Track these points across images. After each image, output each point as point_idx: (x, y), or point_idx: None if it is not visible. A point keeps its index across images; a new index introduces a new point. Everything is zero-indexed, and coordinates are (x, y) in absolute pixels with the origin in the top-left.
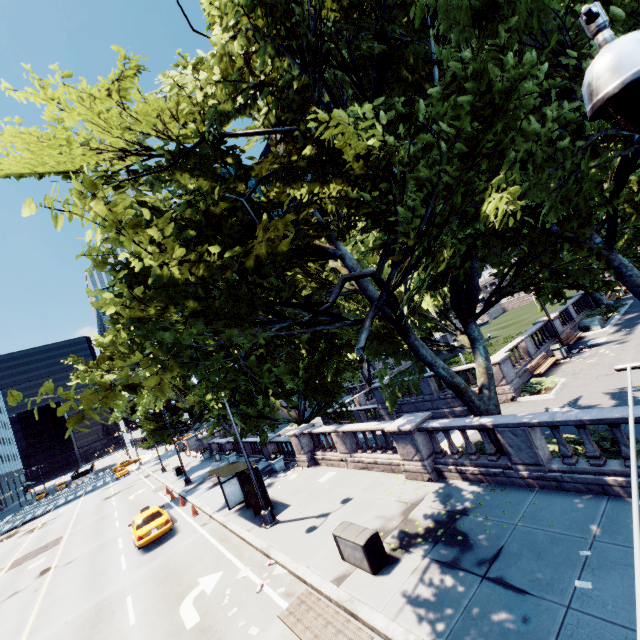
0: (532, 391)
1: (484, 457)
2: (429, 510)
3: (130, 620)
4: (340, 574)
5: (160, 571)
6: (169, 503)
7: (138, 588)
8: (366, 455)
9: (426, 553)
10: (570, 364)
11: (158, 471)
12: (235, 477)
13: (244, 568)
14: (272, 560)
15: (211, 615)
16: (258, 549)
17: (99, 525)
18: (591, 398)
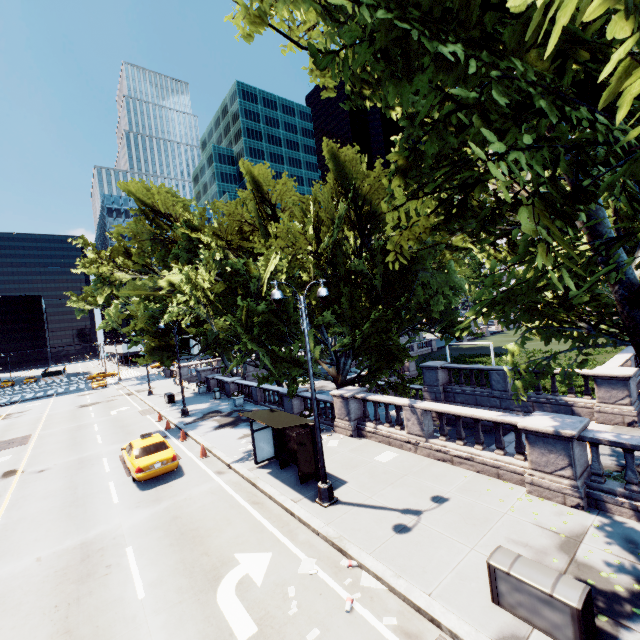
0: None
1: None
2: (612, 557)
3: (137, 590)
4: (505, 630)
5: (170, 522)
6: (164, 432)
7: (141, 538)
8: (454, 446)
9: None
10: None
11: (142, 392)
12: (269, 428)
13: (306, 559)
14: (353, 561)
15: (275, 628)
16: (320, 535)
17: (76, 435)
18: None
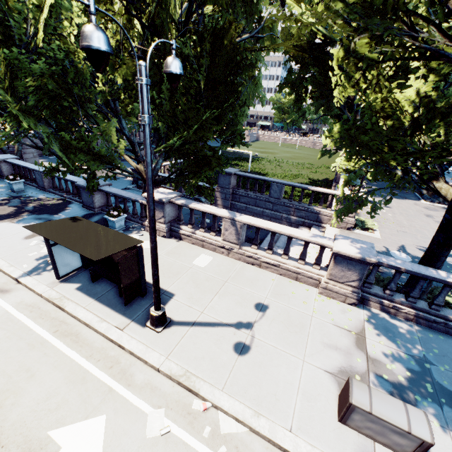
0: (362, 227)
1: (419, 301)
2: (386, 349)
3: None
4: None
5: None
6: None
7: None
8: (264, 254)
9: (445, 423)
10: (365, 211)
11: None
12: None
13: (152, 412)
14: (207, 403)
15: None
16: (162, 373)
17: None
18: (412, 250)
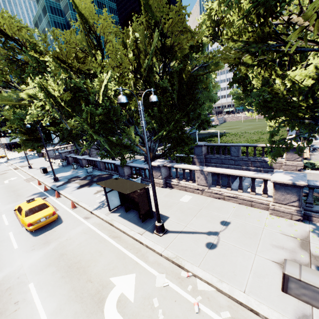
0: (312, 168)
1: None
2: None
3: None
4: (297, 312)
5: (58, 259)
6: (43, 193)
7: (39, 275)
8: (225, 191)
9: None
10: (317, 156)
11: (25, 167)
12: None
13: (158, 275)
14: (189, 273)
15: None
16: (163, 256)
17: None
18: None
